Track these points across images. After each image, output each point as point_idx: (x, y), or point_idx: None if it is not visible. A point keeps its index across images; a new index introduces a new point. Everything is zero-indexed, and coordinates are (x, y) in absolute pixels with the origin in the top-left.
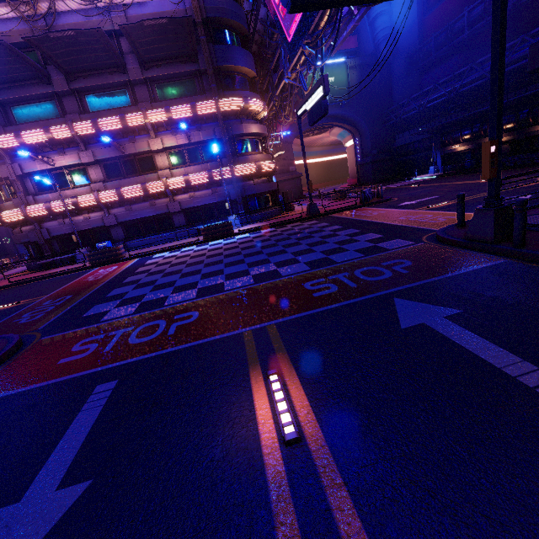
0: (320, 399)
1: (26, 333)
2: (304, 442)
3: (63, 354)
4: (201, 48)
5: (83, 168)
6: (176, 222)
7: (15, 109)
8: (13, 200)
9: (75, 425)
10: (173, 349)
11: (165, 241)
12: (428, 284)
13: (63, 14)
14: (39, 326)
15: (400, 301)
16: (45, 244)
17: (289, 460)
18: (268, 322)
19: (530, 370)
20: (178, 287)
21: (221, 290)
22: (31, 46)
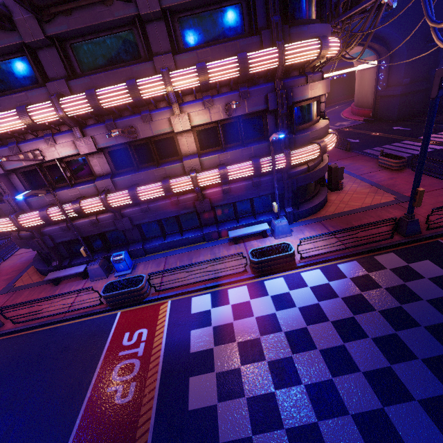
0: None
1: None
2: None
3: None
4: None
5: (82, 156)
6: (203, 220)
7: None
8: (0, 206)
9: None
10: None
11: (190, 243)
12: None
13: None
14: None
15: None
16: (49, 252)
17: None
18: None
19: None
20: None
21: None
22: None
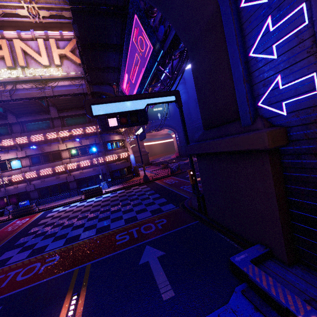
0: (88, 307)
1: None
2: None
3: None
4: None
5: (18, 159)
6: (71, 186)
7: None
8: None
9: None
10: (37, 283)
11: (63, 198)
12: (164, 236)
13: (20, 89)
14: None
15: (148, 247)
16: None
17: None
18: (88, 263)
19: (166, 284)
20: (56, 237)
21: (77, 240)
22: None
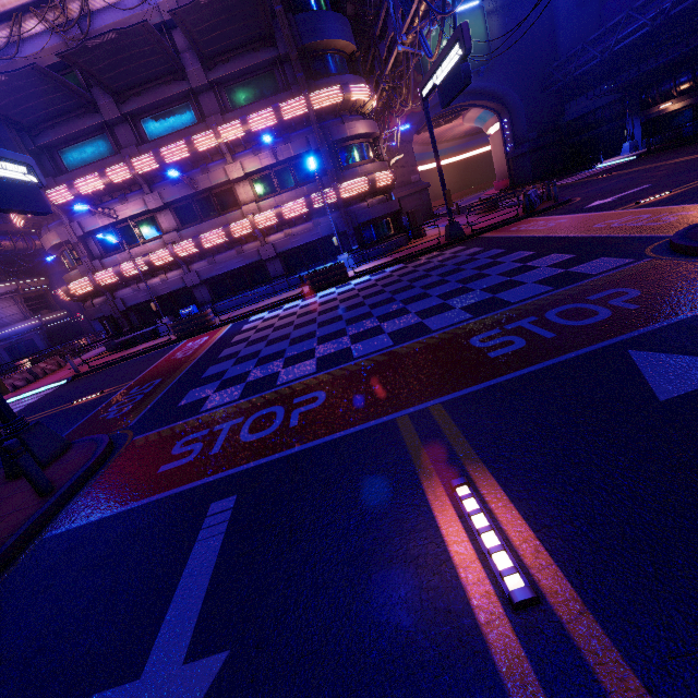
0: (551, 527)
1: (116, 431)
2: (545, 604)
3: (163, 460)
4: (278, 23)
5: (151, 216)
6: (272, 272)
7: (63, 152)
8: (78, 268)
9: (193, 563)
10: (301, 447)
11: (261, 298)
12: (683, 323)
13: (99, 14)
14: (129, 422)
15: (641, 354)
16: (121, 318)
17: (527, 636)
18: (429, 402)
19: None
20: (289, 358)
21: (349, 359)
22: (69, 66)
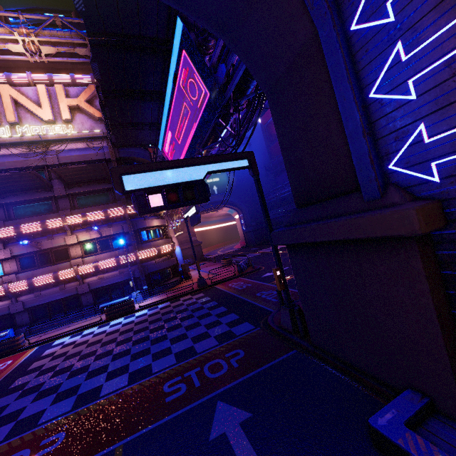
0: None
1: None
2: None
3: None
4: None
5: None
6: (84, 301)
7: None
8: None
9: None
10: None
11: (71, 320)
12: (244, 381)
13: (6, 156)
14: None
15: (220, 404)
16: None
17: None
18: (118, 443)
19: None
20: (60, 394)
21: (96, 397)
22: None
